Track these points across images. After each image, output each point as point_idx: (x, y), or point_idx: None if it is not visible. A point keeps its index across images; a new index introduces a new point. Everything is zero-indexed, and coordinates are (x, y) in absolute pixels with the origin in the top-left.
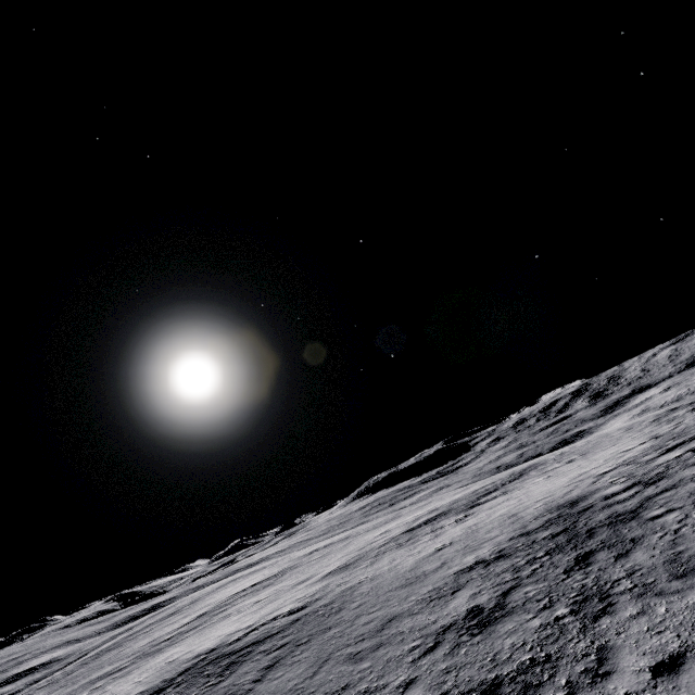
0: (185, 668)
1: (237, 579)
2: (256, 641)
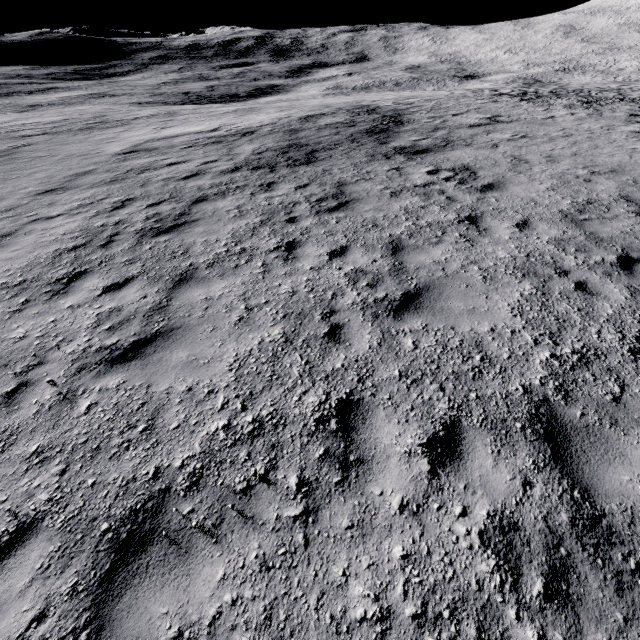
0: None
1: None
2: None
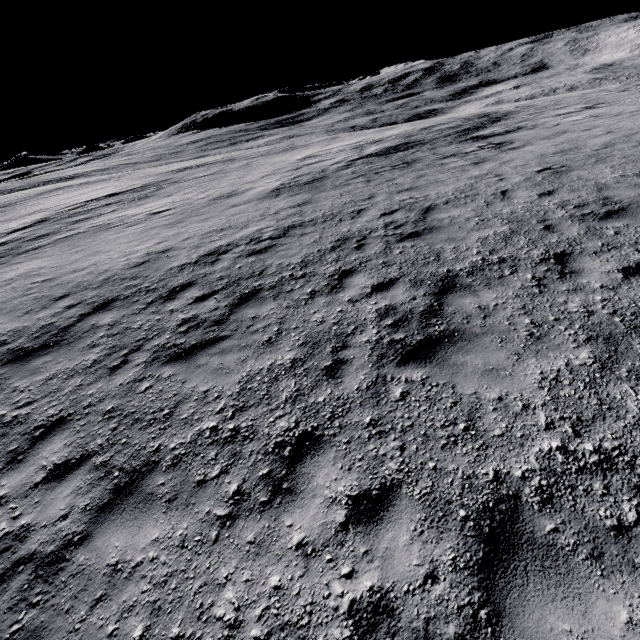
0: (99, 299)
1: (65, 188)
2: (262, 271)
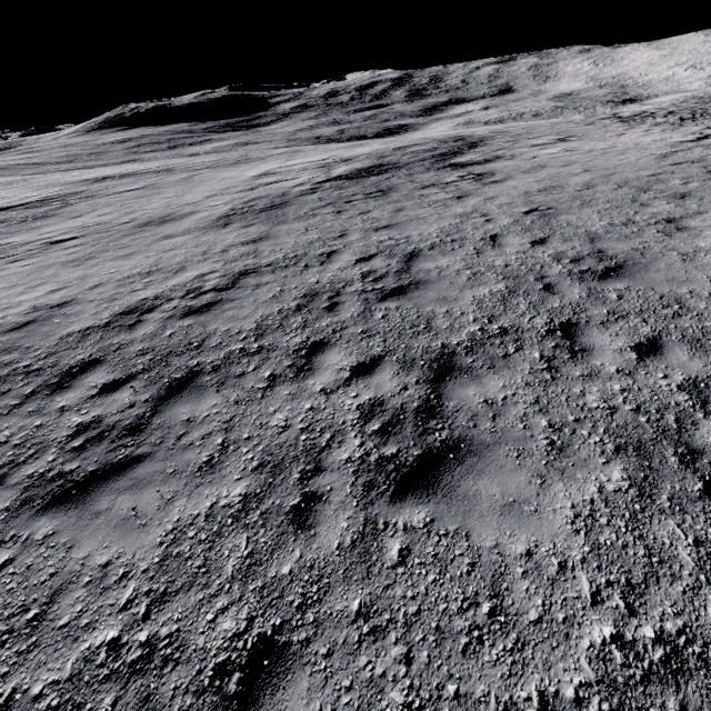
0: None
1: None
2: (202, 342)
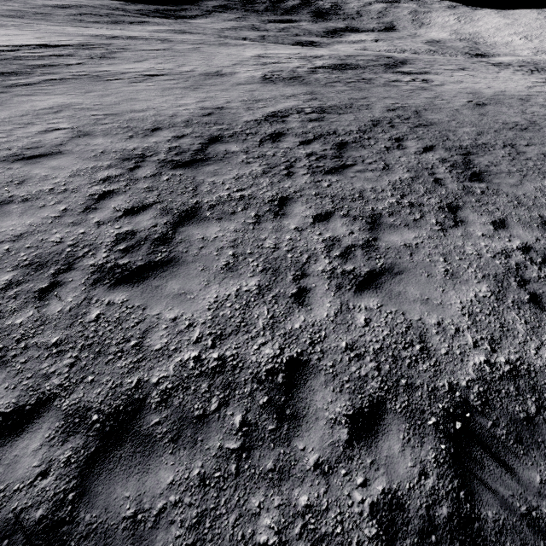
0: (202, 134)
1: None
2: (335, 132)
